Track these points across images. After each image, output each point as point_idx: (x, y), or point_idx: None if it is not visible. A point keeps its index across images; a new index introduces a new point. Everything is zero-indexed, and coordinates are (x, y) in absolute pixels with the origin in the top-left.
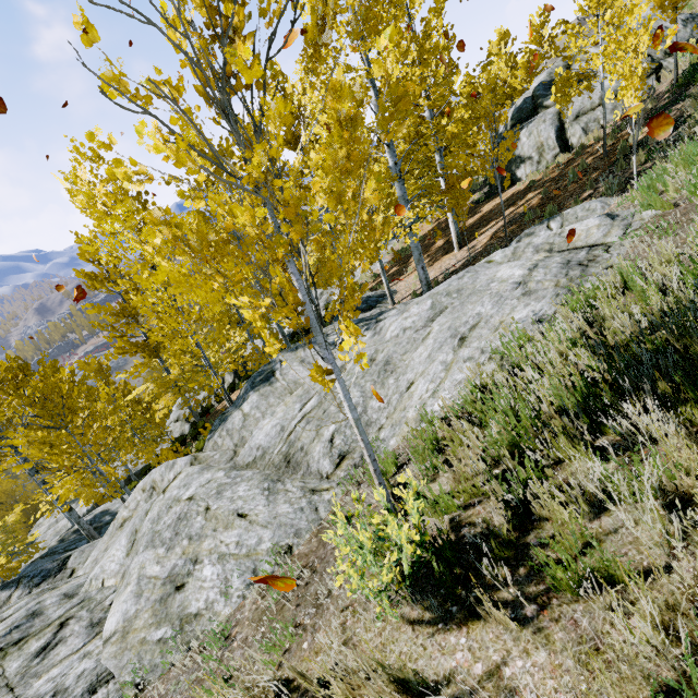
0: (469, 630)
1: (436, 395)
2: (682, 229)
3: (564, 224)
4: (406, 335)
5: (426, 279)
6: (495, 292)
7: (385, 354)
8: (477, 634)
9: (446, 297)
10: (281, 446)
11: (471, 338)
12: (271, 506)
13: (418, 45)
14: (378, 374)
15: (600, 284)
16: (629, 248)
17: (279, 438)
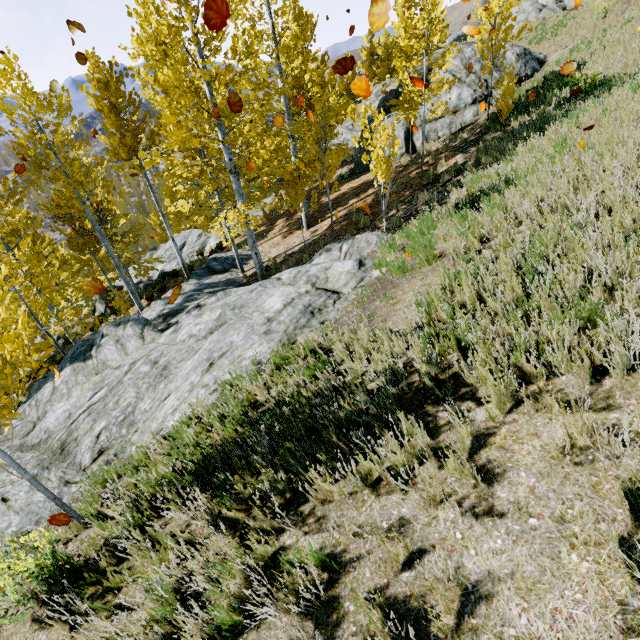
0: (51, 630)
1: (175, 413)
2: (369, 304)
3: (350, 250)
4: (189, 342)
5: (260, 264)
6: (252, 323)
7: (166, 359)
8: (52, 633)
9: (231, 310)
10: (63, 433)
11: (216, 366)
12: (30, 493)
13: (269, 37)
14: (155, 378)
15: (307, 339)
16: (346, 305)
17: (64, 425)
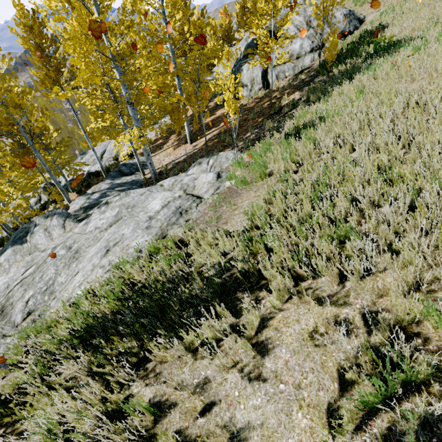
0: None
1: (81, 286)
2: (219, 208)
3: (214, 163)
4: (95, 233)
5: (153, 170)
6: (138, 220)
7: (78, 245)
8: None
9: (126, 209)
10: (3, 299)
11: (111, 252)
12: None
13: None
14: (69, 259)
15: (175, 233)
16: (205, 208)
17: (4, 293)
